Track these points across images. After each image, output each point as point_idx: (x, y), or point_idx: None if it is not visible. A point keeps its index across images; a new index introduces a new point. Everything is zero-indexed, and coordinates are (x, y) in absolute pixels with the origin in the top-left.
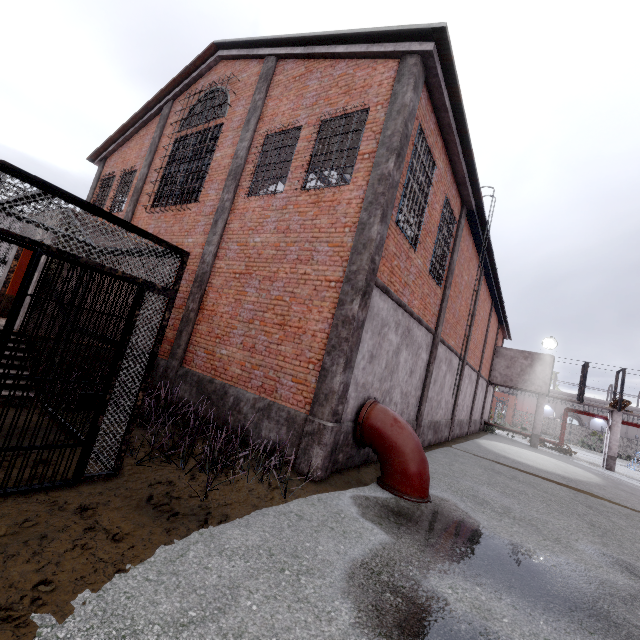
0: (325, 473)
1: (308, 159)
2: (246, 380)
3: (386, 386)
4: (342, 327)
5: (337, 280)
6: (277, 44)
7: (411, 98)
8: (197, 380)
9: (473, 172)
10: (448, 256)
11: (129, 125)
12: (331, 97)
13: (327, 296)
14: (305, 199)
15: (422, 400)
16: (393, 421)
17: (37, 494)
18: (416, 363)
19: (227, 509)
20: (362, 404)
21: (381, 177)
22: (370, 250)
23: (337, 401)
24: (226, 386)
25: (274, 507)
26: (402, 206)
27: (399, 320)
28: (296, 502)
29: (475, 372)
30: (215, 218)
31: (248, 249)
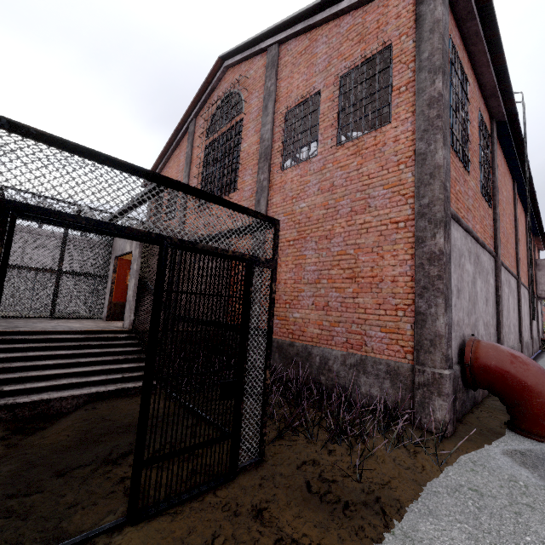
0: (452, 426)
1: (335, 116)
2: (327, 338)
3: (472, 320)
4: (429, 265)
5: (405, 219)
6: (277, 31)
7: (442, 12)
8: (277, 346)
9: (505, 78)
10: (490, 174)
11: (166, 150)
12: (344, 52)
13: (398, 238)
14: (343, 153)
15: (499, 328)
16: (511, 357)
17: (206, 496)
18: (488, 290)
19: (391, 490)
20: (460, 343)
21: (430, 101)
22: (440, 177)
23: (446, 345)
24: (308, 347)
25: (435, 480)
26: (452, 127)
27: (469, 248)
28: (452, 469)
29: (526, 289)
30: (256, 198)
31: (295, 216)
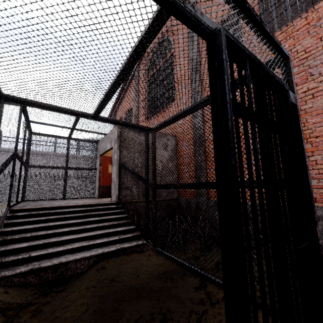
0: None
1: None
2: None
3: None
4: None
5: None
6: None
7: None
8: None
9: None
10: None
11: (121, 90)
12: None
13: None
14: None
15: None
16: None
17: None
18: None
19: None
20: None
21: None
22: None
23: None
24: None
25: None
26: None
27: None
28: None
29: None
30: (193, 101)
31: None
